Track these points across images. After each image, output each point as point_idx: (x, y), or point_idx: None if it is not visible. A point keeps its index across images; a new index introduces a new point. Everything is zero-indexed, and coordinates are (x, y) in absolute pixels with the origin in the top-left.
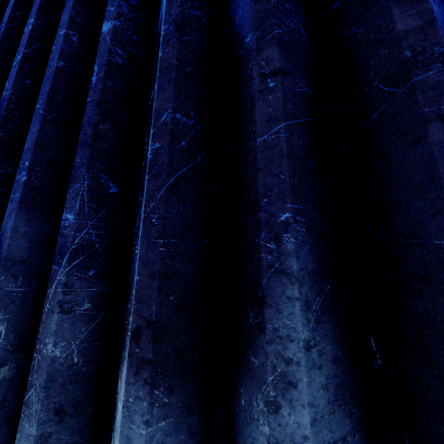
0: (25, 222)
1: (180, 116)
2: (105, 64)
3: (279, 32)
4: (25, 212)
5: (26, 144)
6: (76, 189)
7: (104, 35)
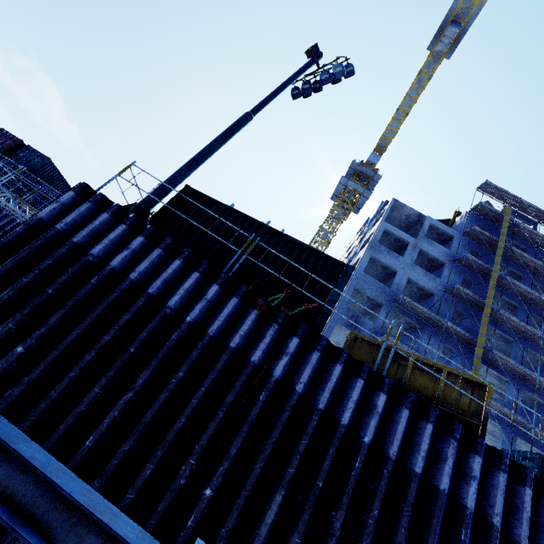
0: None
1: None
2: (3, 369)
3: (36, 418)
4: None
5: None
6: None
7: (16, 352)
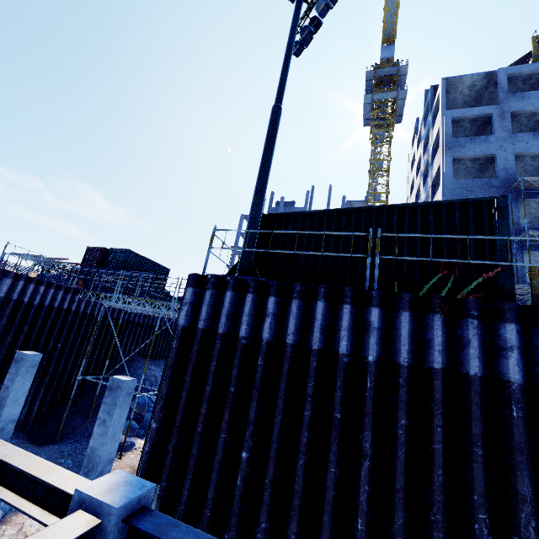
0: (209, 532)
1: (268, 525)
2: (243, 478)
3: (298, 516)
4: (209, 528)
5: (208, 495)
6: (232, 535)
7: (243, 459)
